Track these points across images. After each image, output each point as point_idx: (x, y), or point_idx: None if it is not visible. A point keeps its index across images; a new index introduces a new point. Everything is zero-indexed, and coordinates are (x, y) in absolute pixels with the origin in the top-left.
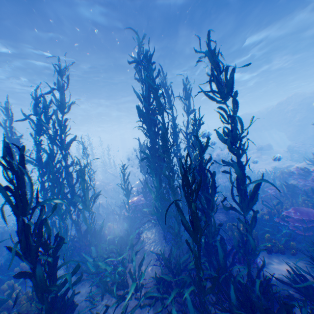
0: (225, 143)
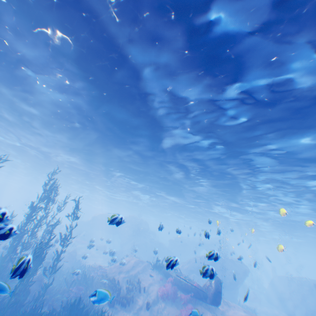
0: (62, 239)
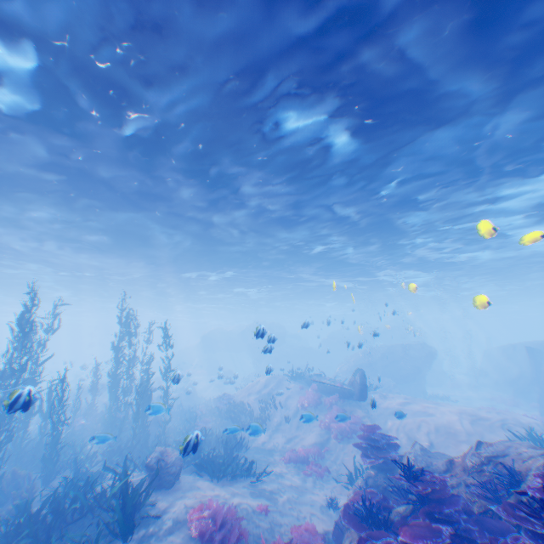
0: (163, 374)
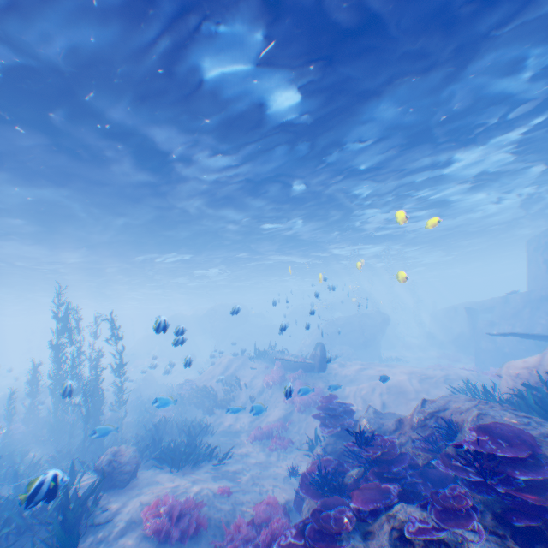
0: (114, 369)
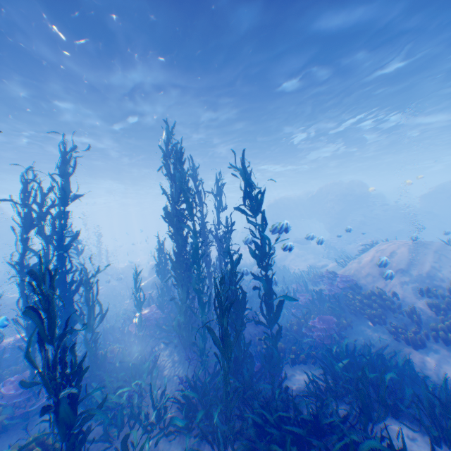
0: (255, 257)
